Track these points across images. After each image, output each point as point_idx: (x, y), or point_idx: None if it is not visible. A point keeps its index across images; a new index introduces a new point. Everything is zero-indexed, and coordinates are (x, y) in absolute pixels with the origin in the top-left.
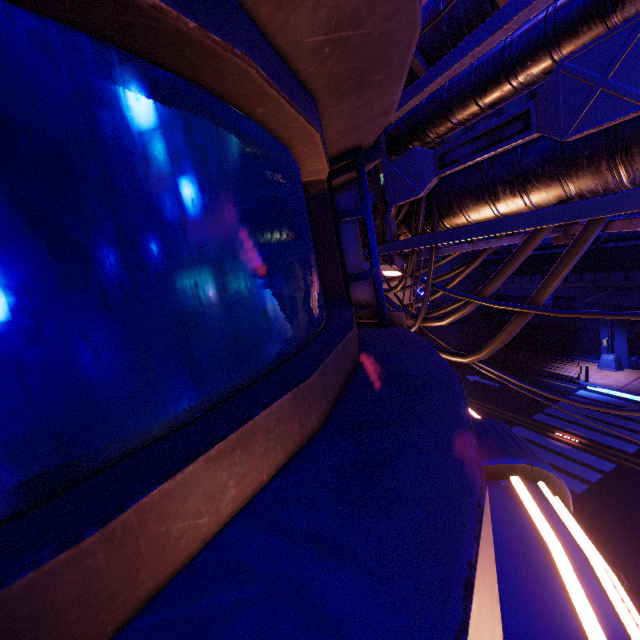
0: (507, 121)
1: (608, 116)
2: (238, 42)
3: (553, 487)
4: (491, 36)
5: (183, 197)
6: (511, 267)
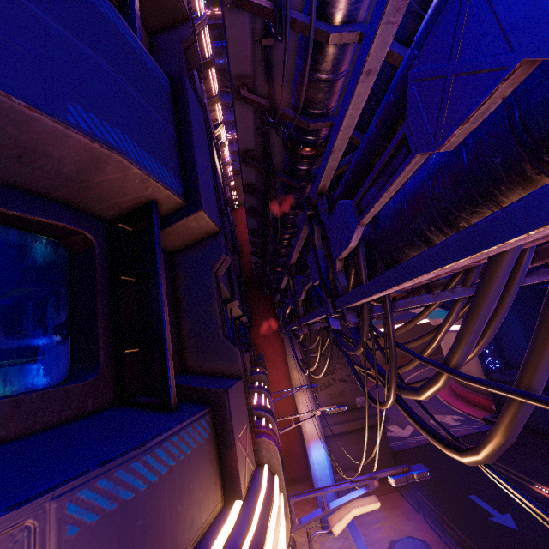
0: (393, 152)
1: (472, 101)
2: None
3: None
4: (357, 83)
5: None
6: (472, 324)
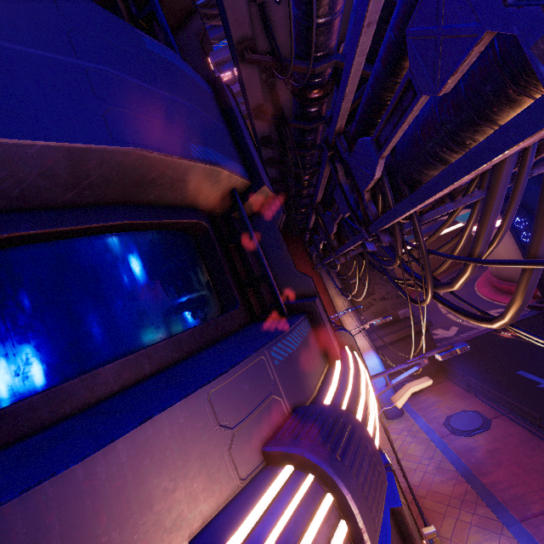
0: (402, 94)
1: (457, 59)
2: (6, 231)
3: (328, 483)
4: (360, 36)
5: (3, 302)
6: (486, 220)
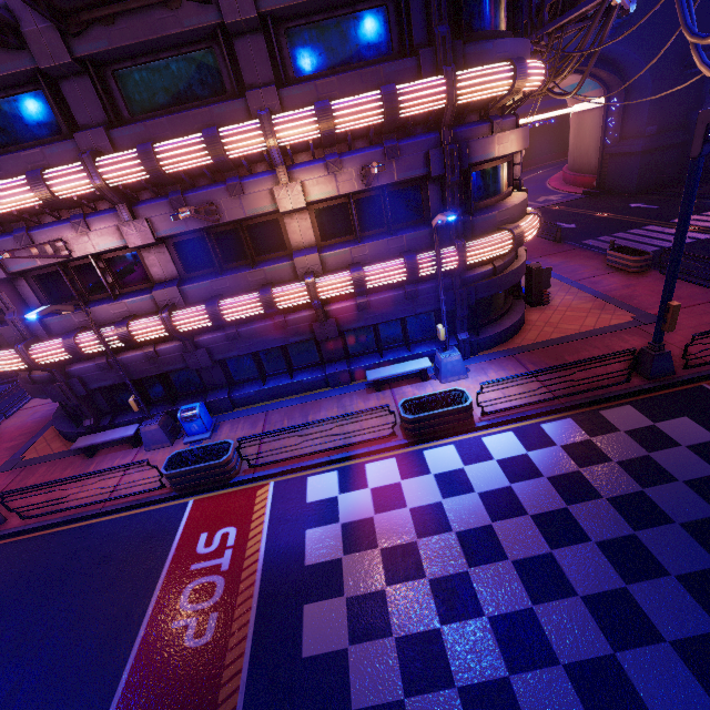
0: None
1: None
2: None
3: (544, 65)
4: None
5: (494, 5)
6: (590, 31)
